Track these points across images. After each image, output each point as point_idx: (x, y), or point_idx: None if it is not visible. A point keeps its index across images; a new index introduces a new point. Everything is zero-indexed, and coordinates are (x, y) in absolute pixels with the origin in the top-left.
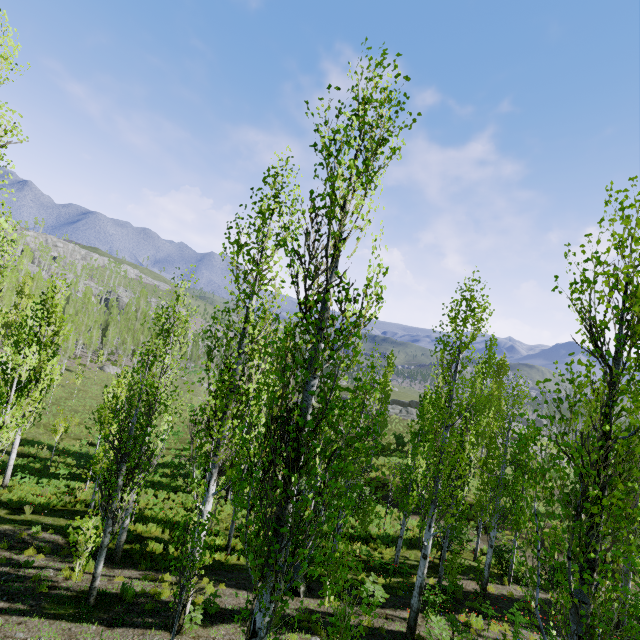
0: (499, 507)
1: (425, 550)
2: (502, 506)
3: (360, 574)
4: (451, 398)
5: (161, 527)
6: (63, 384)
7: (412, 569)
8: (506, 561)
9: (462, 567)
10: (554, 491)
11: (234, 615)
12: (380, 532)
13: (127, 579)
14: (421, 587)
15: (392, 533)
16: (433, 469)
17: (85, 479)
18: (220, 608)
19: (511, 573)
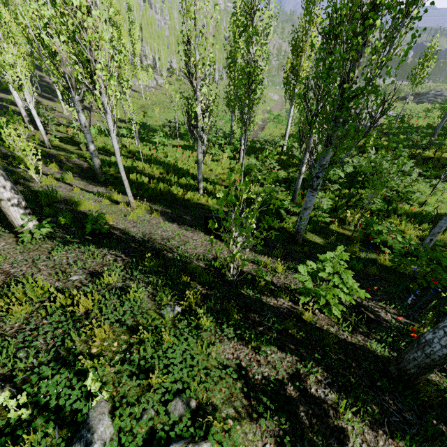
0: None
1: None
2: None
3: (352, 246)
4: None
5: (162, 169)
6: (166, 93)
7: None
8: None
9: None
10: None
11: (122, 242)
12: (412, 211)
13: (85, 192)
14: None
15: (433, 215)
16: None
17: (143, 140)
18: (121, 231)
19: None
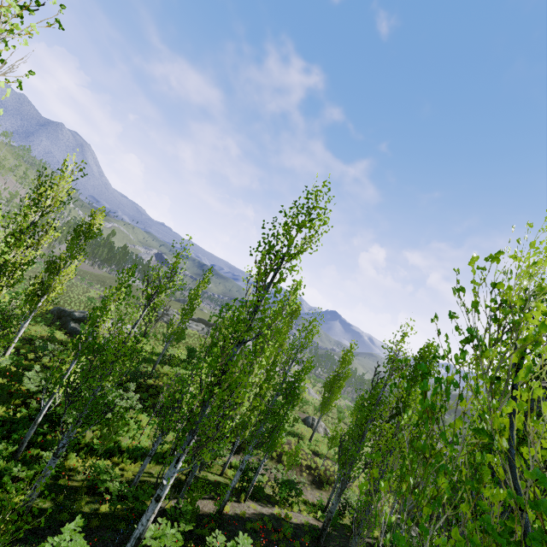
0: (261, 433)
1: (161, 490)
2: (264, 432)
3: (80, 500)
4: (256, 311)
5: None
6: None
7: (147, 496)
8: (249, 477)
9: (207, 484)
10: (299, 414)
11: None
12: (133, 444)
13: None
14: (140, 538)
15: (146, 446)
16: (205, 391)
17: None
18: None
19: (250, 491)
